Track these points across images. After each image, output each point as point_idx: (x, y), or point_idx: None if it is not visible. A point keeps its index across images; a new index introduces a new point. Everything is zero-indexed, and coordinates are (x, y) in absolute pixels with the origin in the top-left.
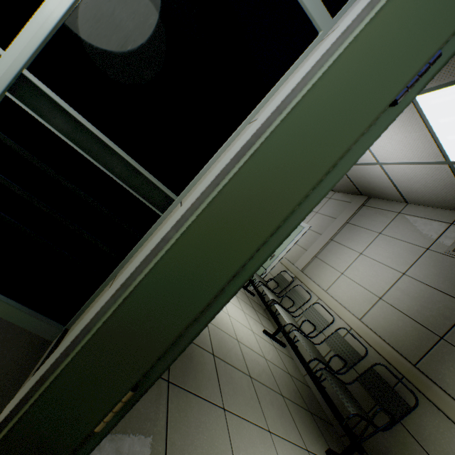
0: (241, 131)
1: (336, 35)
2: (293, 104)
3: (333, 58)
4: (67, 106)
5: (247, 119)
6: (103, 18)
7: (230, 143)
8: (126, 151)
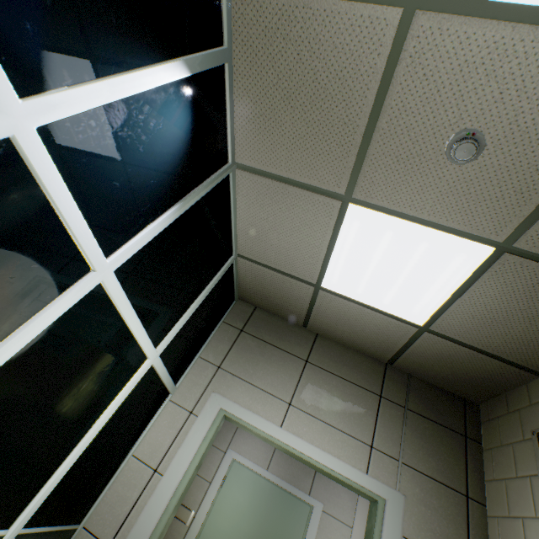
0: (128, 460)
1: (189, 454)
2: (179, 496)
3: (190, 473)
4: (36, 529)
5: (132, 453)
6: (80, 458)
7: (121, 471)
8: (60, 523)
